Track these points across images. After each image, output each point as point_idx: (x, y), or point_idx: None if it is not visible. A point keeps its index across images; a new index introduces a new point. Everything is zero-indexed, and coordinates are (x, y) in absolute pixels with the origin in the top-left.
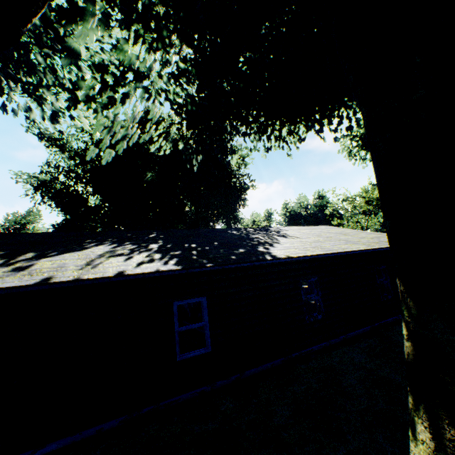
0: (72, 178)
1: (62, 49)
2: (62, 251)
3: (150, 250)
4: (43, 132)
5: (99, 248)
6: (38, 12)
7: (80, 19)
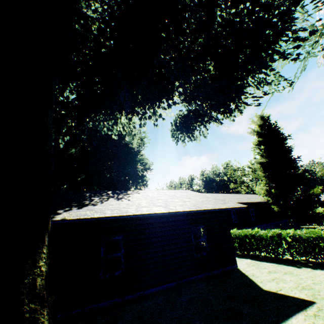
0: None
1: None
2: None
3: None
4: None
5: None
6: None
7: None
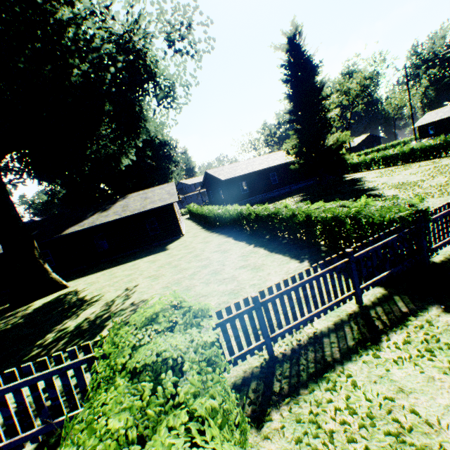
0: None
1: None
2: None
3: None
4: None
5: None
6: None
7: None
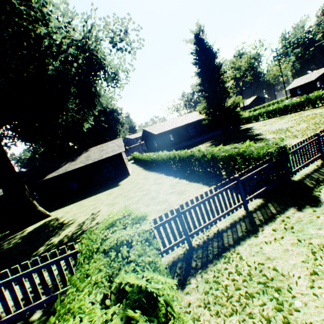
0: None
1: None
2: None
3: None
4: None
5: None
6: None
7: None
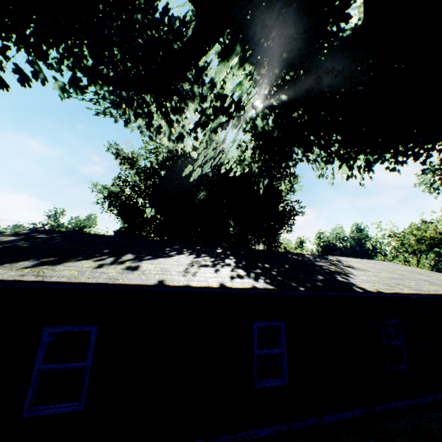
0: (137, 191)
1: (208, 82)
2: (153, 255)
3: (230, 265)
4: (119, 152)
5: (182, 257)
6: (207, 52)
7: (228, 58)
